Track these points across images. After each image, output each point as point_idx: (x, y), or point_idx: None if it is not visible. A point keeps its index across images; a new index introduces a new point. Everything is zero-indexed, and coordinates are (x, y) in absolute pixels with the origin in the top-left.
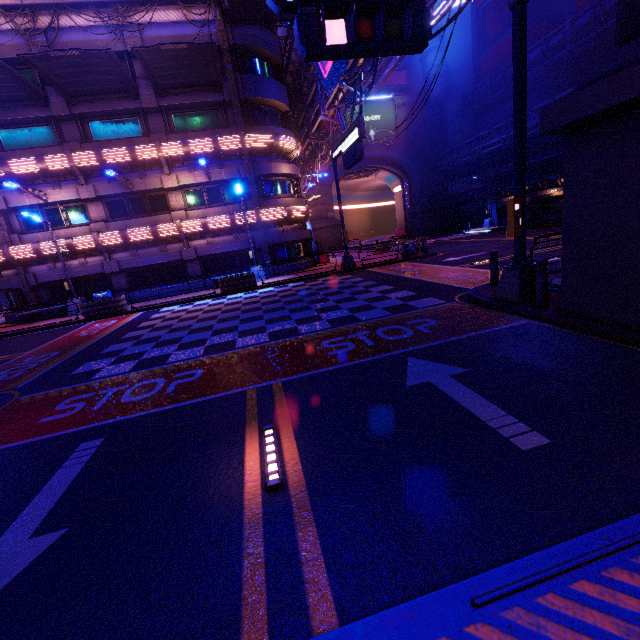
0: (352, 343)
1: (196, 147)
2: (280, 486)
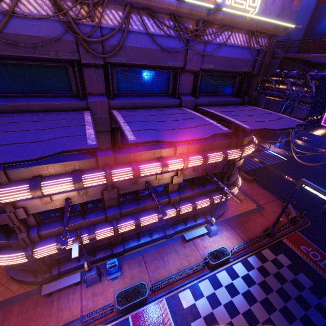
0: None
1: (211, 161)
2: None
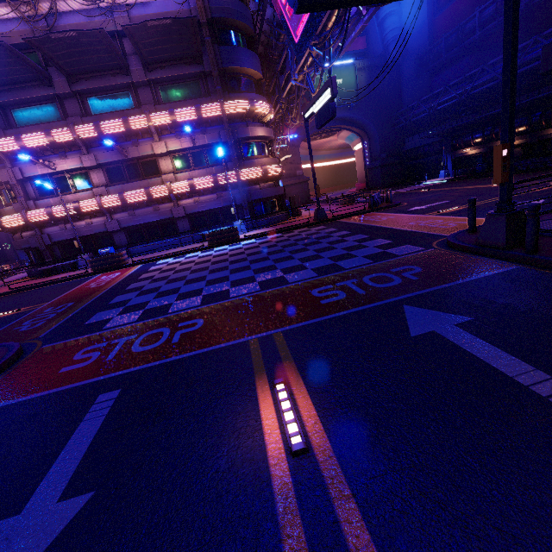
0: (342, 291)
1: (181, 115)
2: (305, 450)
